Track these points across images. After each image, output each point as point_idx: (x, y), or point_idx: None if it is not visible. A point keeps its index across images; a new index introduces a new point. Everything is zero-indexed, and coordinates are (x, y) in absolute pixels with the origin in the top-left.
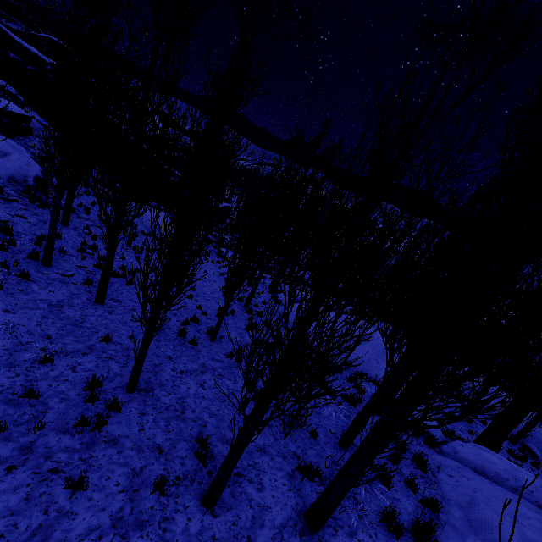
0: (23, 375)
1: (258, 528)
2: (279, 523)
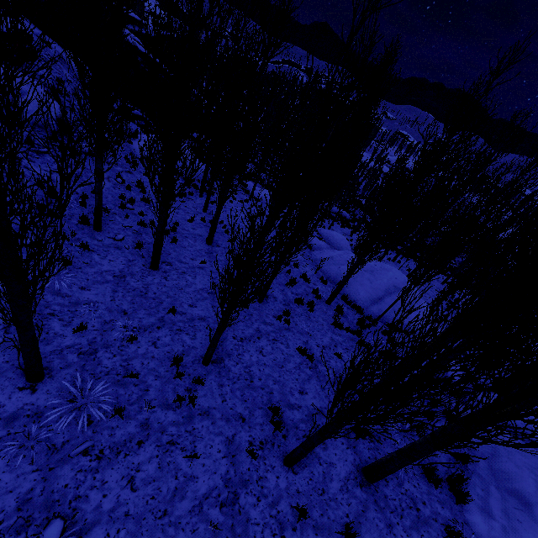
0: (118, 355)
1: (329, 481)
2: (344, 477)
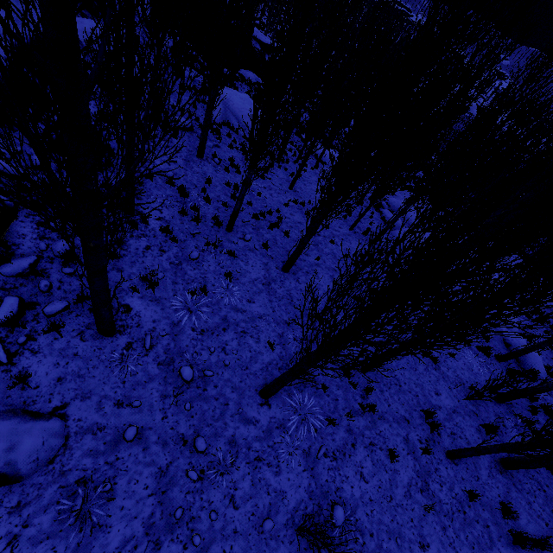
0: None
1: (479, 470)
2: (487, 466)
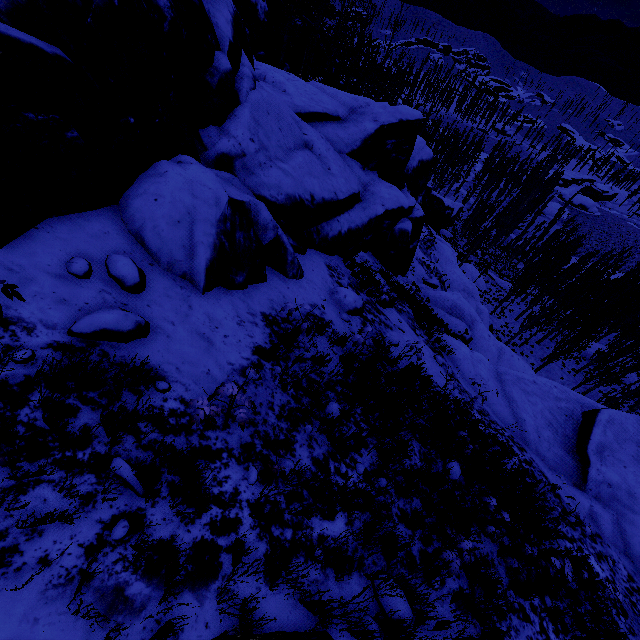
0: None
1: None
2: None
